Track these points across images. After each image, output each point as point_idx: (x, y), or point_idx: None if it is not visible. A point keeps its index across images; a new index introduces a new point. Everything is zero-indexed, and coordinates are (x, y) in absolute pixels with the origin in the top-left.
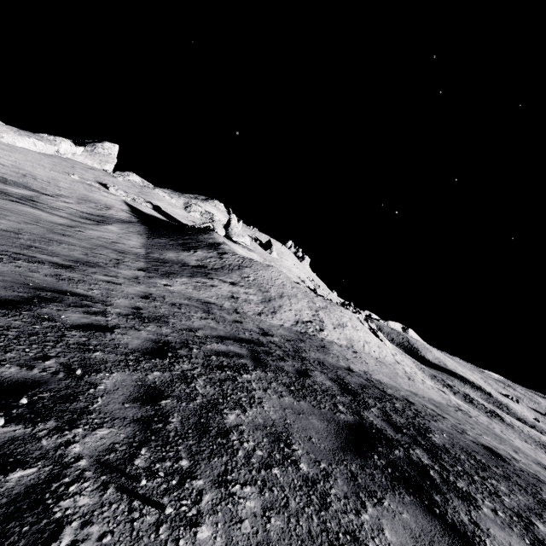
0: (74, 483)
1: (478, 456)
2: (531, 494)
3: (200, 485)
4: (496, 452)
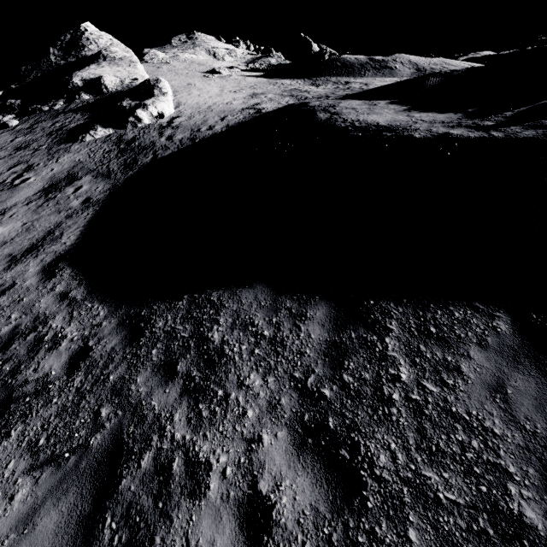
0: None
1: None
2: None
3: None
4: None
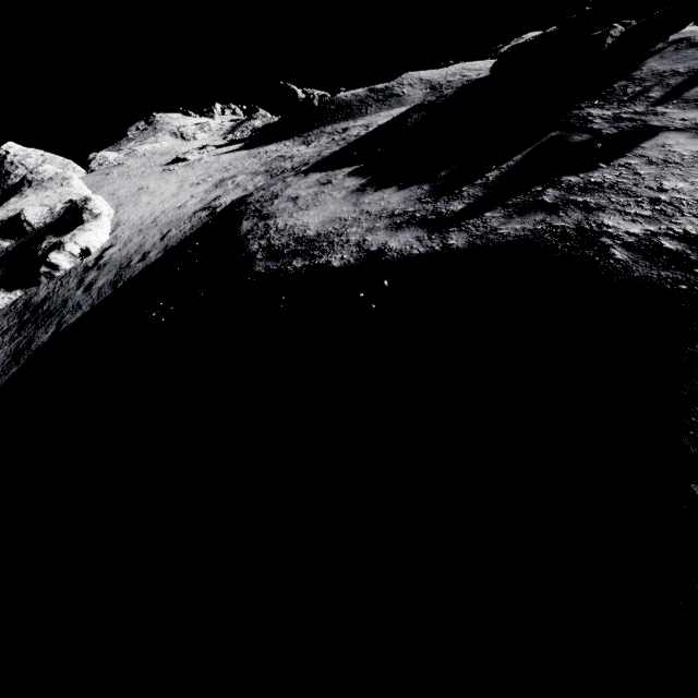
0: None
1: None
2: None
3: None
4: None
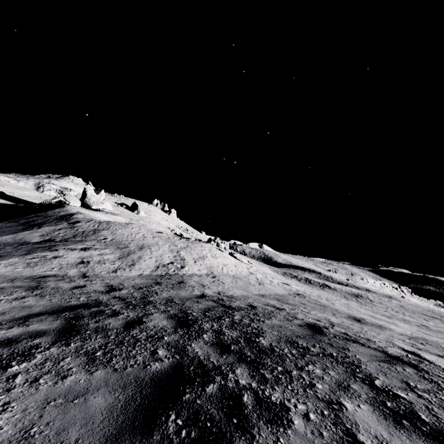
0: None
1: (300, 341)
2: (341, 362)
3: None
4: (317, 326)
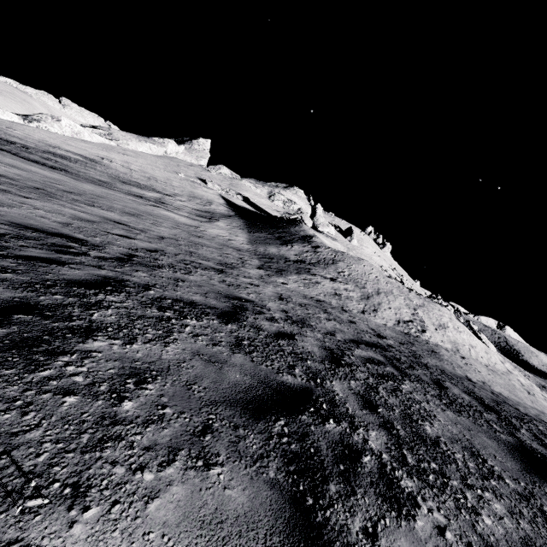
0: (394, 470)
1: None
2: None
3: (457, 485)
4: None
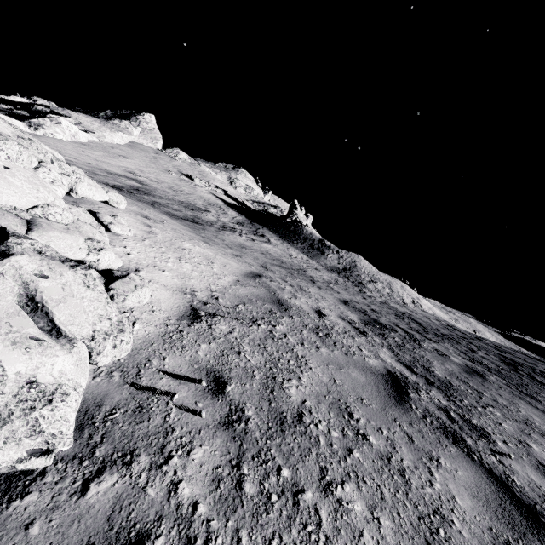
0: None
1: None
2: None
3: None
4: None
